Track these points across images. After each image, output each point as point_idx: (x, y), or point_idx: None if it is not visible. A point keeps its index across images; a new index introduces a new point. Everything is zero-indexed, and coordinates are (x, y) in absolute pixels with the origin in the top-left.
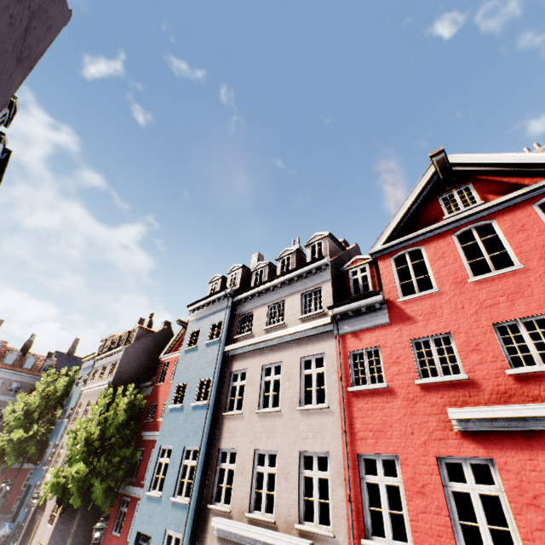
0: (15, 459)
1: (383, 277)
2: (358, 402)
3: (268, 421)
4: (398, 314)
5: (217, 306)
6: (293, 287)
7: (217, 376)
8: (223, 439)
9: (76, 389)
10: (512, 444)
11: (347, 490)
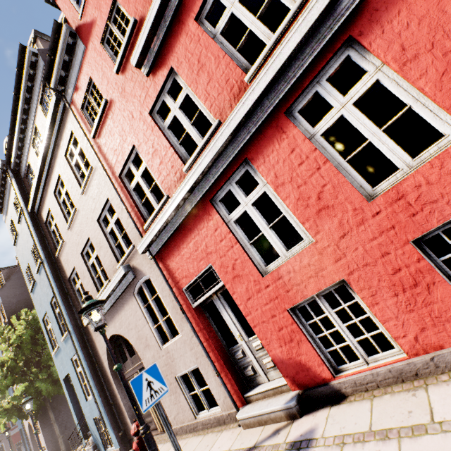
0: None
1: (65, 11)
2: (102, 139)
3: (76, 226)
4: (86, 31)
5: (7, 187)
6: (32, 106)
7: (35, 235)
8: (66, 271)
9: None
10: (175, 39)
11: (123, 206)
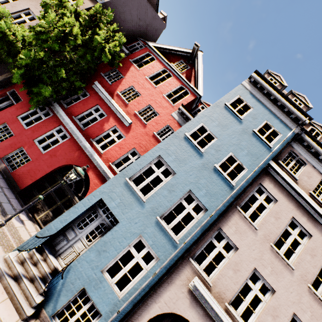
0: None
1: None
2: None
3: (278, 264)
4: None
5: (281, 115)
6: None
7: (254, 176)
8: (227, 226)
9: None
10: None
11: None
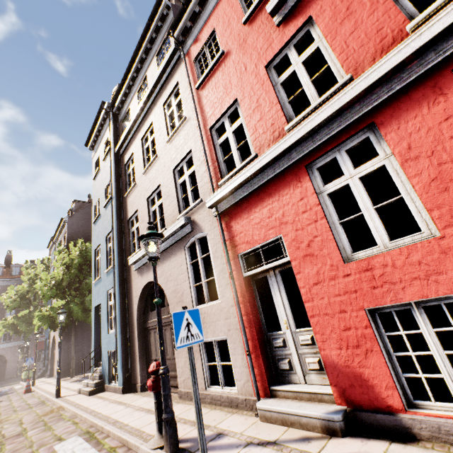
0: (27, 327)
1: None
2: (204, 91)
3: (151, 172)
4: None
5: (104, 128)
6: (149, 57)
7: (114, 173)
8: (128, 212)
9: (51, 269)
10: None
11: (204, 159)
